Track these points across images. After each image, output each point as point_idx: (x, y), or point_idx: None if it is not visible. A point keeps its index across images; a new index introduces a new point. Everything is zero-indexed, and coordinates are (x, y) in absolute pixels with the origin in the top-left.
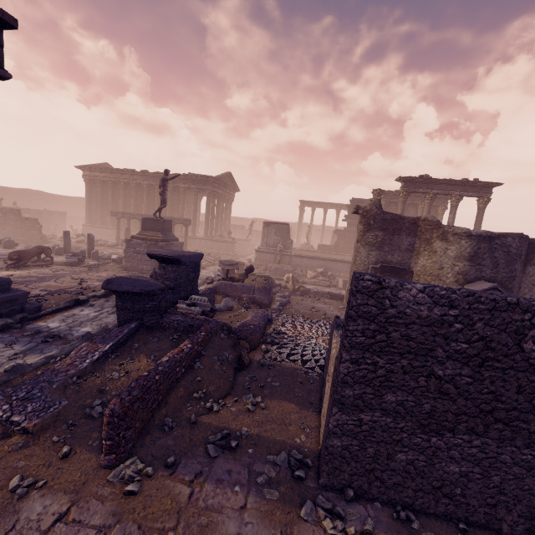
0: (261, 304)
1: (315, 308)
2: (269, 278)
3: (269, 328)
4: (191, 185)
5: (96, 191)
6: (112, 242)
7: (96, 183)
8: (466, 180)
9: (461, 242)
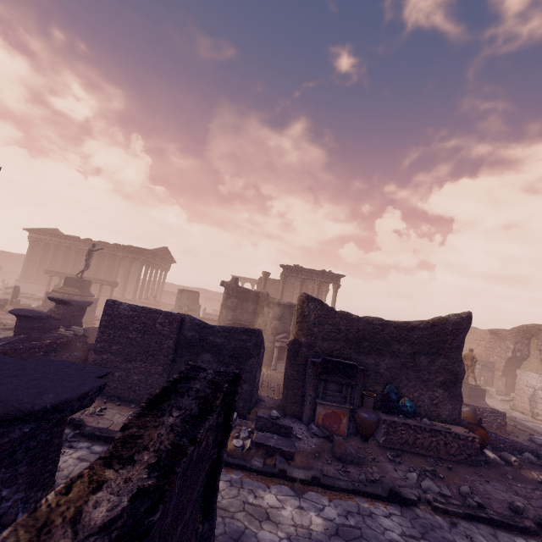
0: None
1: None
2: None
3: None
4: (127, 255)
5: (38, 251)
6: (39, 296)
7: (40, 244)
8: (322, 271)
9: (275, 308)
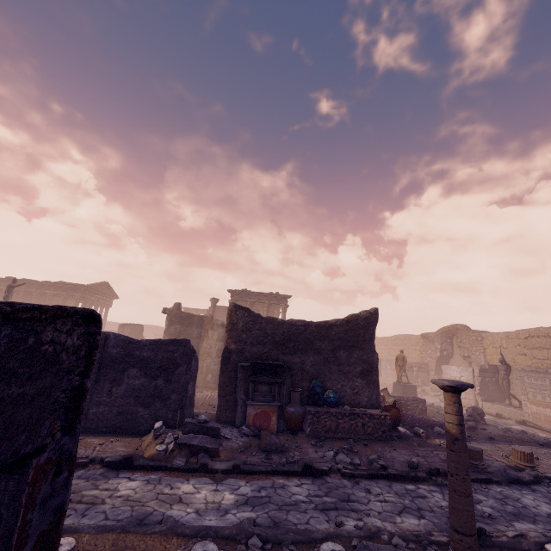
0: None
1: None
2: None
3: None
4: (59, 292)
5: None
6: None
7: None
8: (270, 293)
9: (219, 330)
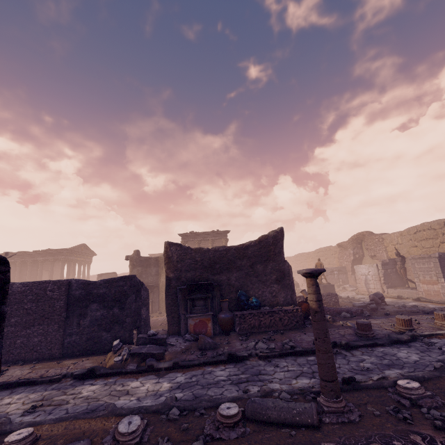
0: None
1: None
2: None
3: None
4: (48, 257)
5: None
6: None
7: None
8: (212, 231)
9: None
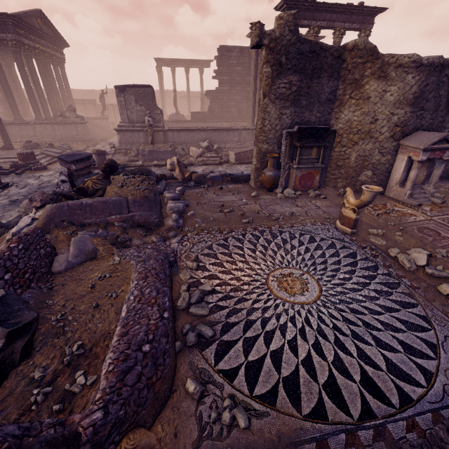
0: (147, 225)
1: (224, 204)
2: (147, 171)
3: (178, 286)
4: None
5: None
6: None
7: None
8: (353, 5)
9: (406, 78)
